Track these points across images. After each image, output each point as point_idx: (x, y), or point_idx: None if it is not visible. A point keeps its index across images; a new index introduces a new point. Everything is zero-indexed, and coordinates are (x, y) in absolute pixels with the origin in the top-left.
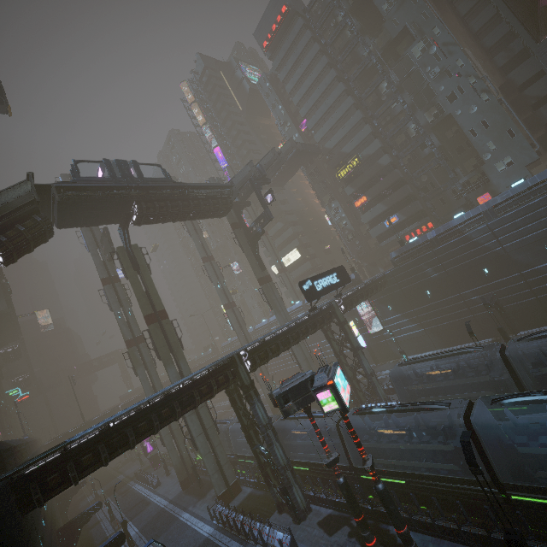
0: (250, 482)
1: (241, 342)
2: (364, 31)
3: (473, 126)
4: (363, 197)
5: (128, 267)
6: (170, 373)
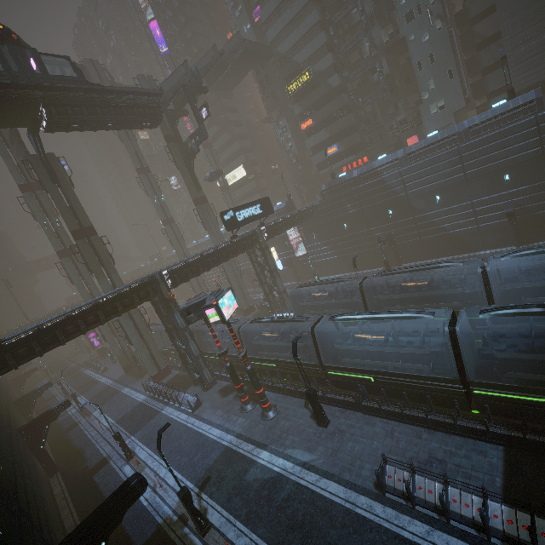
0: (178, 367)
1: (179, 257)
2: None
3: (421, 58)
4: (309, 120)
5: (46, 179)
6: (103, 285)
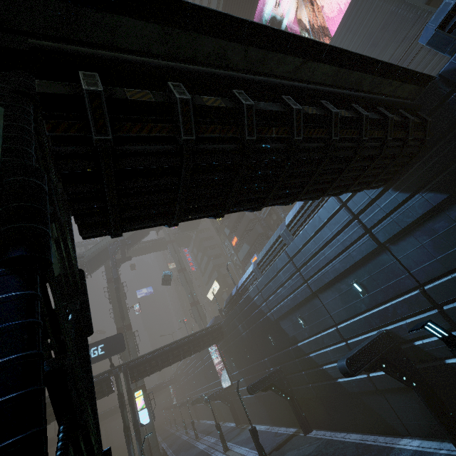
0: None
1: None
2: None
3: None
4: (235, 237)
5: None
6: None
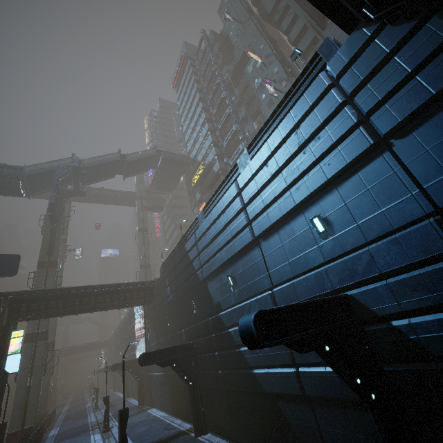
0: None
1: None
2: (225, 61)
3: None
4: (204, 203)
5: None
6: None
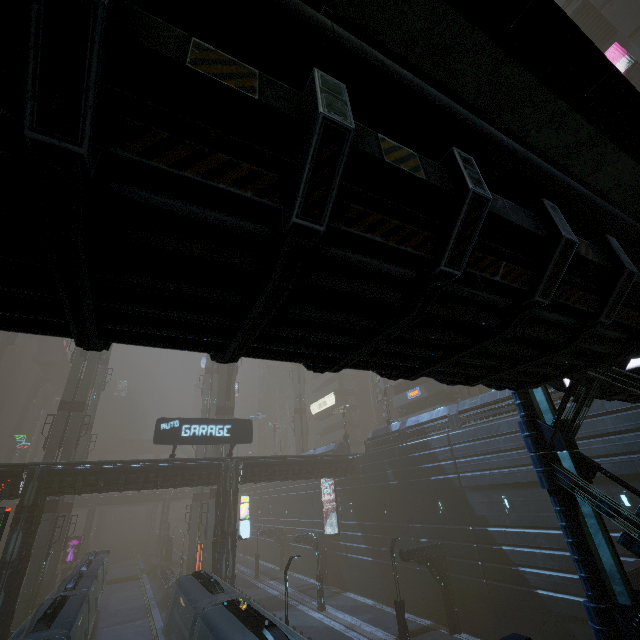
0: None
1: None
2: None
3: None
4: None
5: (79, 351)
6: None
